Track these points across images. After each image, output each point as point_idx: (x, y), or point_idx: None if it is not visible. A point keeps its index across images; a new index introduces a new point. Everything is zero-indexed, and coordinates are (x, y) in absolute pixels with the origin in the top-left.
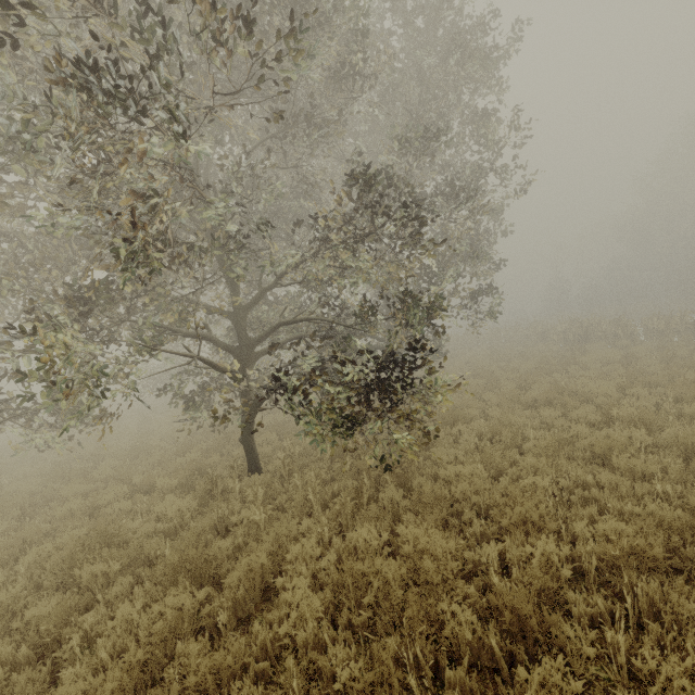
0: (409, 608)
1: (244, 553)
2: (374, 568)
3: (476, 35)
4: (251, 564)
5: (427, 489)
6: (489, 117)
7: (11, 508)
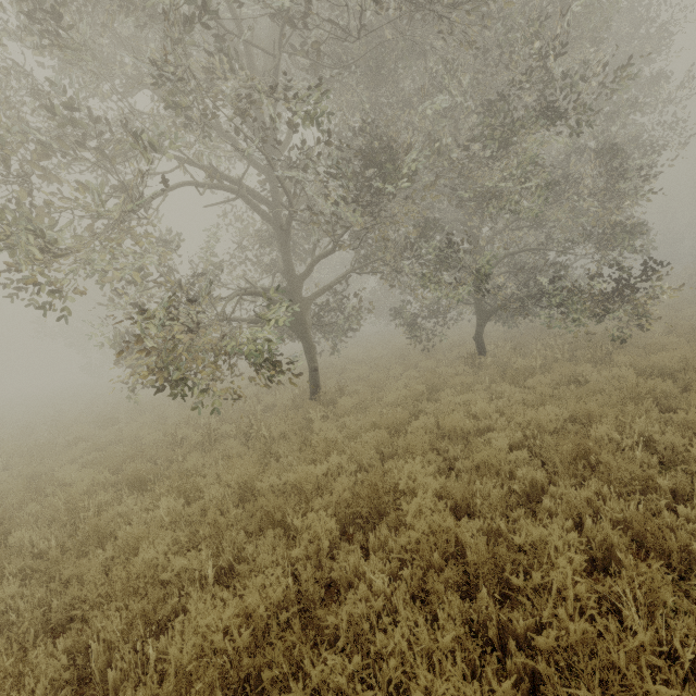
0: (692, 364)
1: (549, 371)
2: (651, 363)
3: (650, 6)
4: (564, 370)
5: (652, 344)
6: (659, 80)
7: (327, 380)
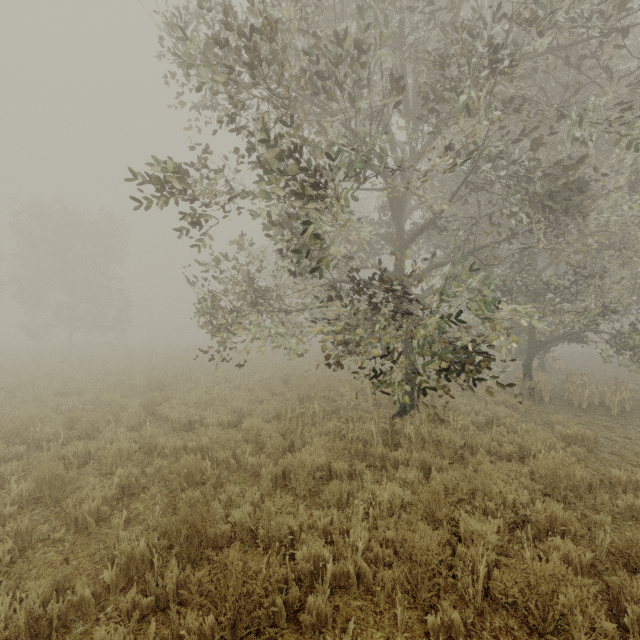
0: None
1: None
2: None
3: None
4: None
5: None
6: None
7: None
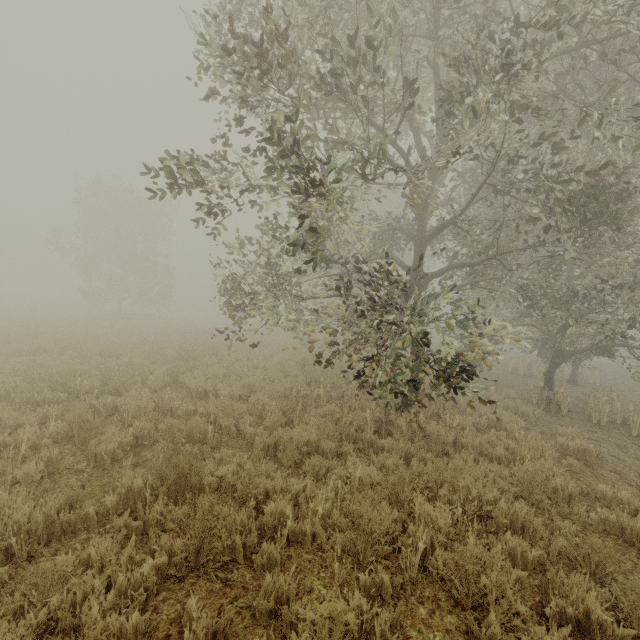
0: None
1: None
2: None
3: None
4: None
5: None
6: None
7: None
